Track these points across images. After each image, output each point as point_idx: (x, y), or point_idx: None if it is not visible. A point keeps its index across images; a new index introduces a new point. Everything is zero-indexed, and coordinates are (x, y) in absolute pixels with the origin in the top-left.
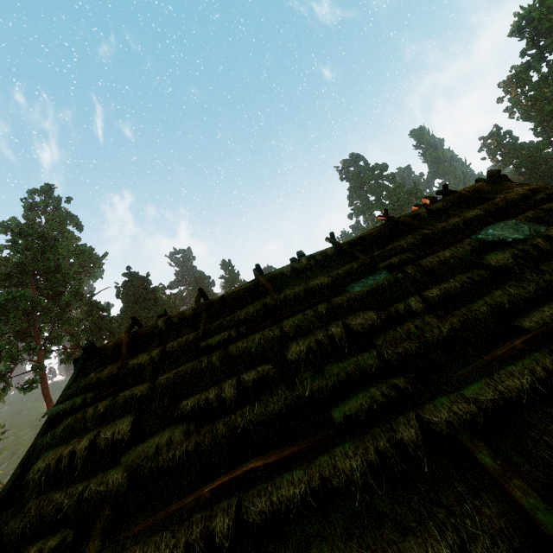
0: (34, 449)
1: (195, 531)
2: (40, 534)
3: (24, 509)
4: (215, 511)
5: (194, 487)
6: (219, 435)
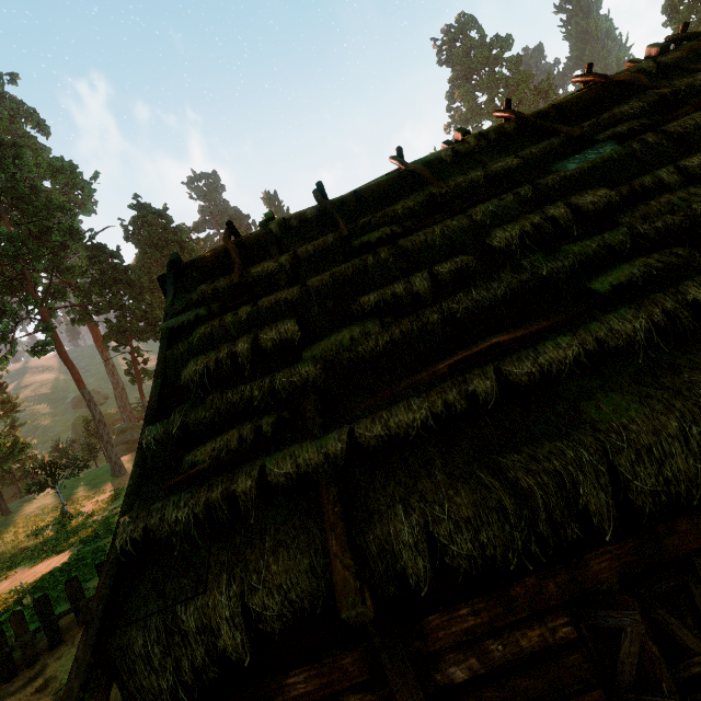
0: (166, 361)
1: (451, 394)
2: (233, 422)
3: (201, 404)
4: (468, 377)
5: (416, 370)
6: (431, 322)
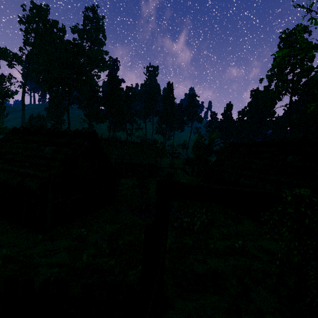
0: None
1: None
2: None
3: None
4: None
5: None
6: None
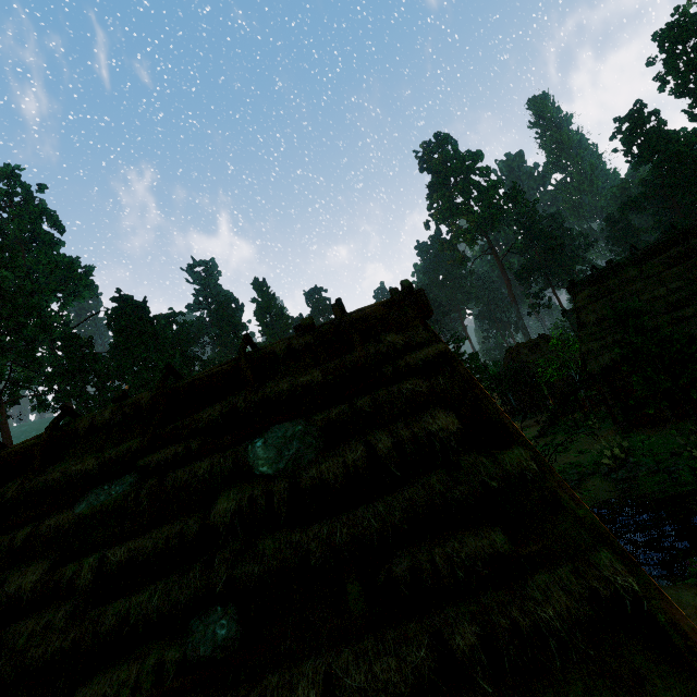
0: None
1: None
2: None
3: None
4: None
5: None
6: None
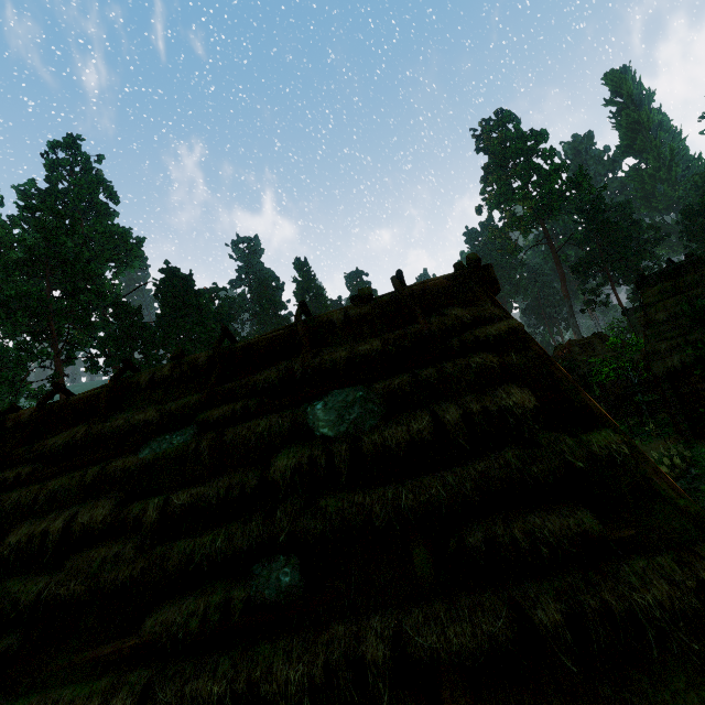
0: None
1: None
2: None
3: None
4: None
5: None
6: None
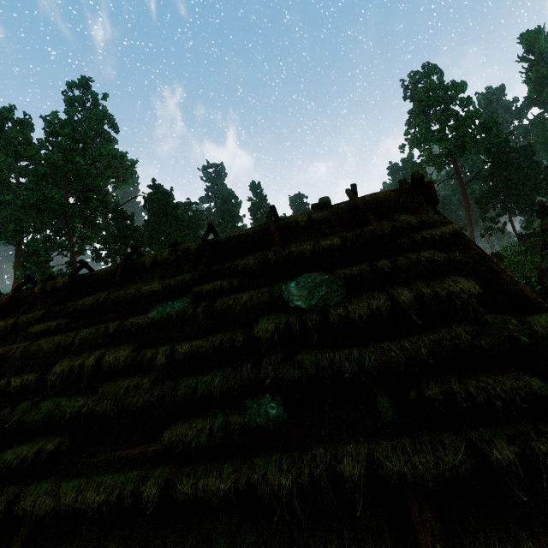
0: None
1: None
2: None
3: None
4: None
5: None
6: None
